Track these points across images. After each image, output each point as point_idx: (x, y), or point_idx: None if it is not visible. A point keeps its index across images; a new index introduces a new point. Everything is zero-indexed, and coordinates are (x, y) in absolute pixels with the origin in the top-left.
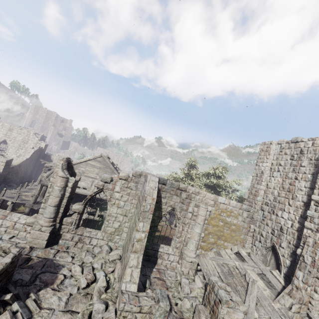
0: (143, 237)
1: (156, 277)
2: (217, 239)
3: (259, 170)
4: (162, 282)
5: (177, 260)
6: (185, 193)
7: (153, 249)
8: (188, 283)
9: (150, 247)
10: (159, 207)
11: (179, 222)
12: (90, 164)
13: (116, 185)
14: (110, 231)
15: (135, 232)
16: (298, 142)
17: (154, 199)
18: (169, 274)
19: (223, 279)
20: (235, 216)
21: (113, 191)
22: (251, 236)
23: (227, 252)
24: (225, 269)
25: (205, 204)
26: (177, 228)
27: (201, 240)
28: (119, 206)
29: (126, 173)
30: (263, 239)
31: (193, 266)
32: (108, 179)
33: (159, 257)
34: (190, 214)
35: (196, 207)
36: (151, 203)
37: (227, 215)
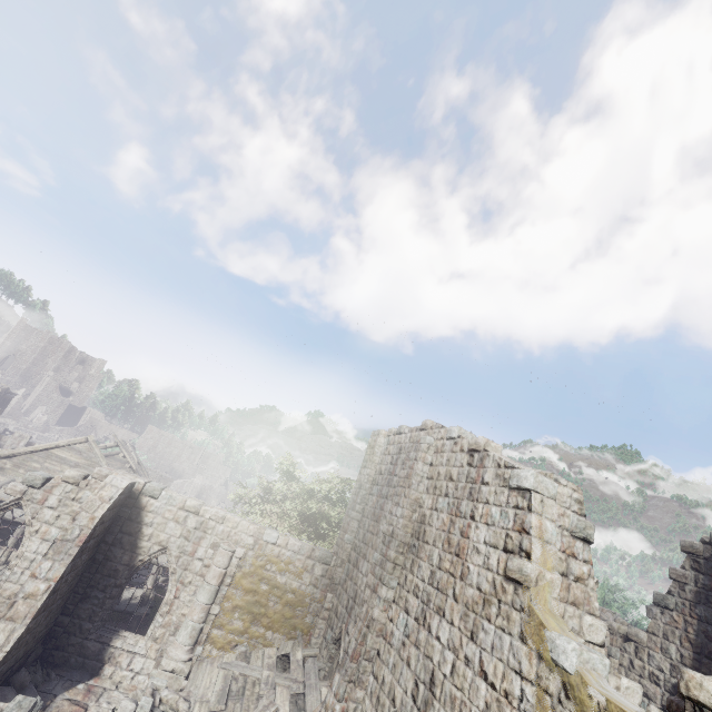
0: (42, 589)
1: (71, 700)
2: (250, 623)
3: (360, 482)
4: (78, 709)
5: (151, 671)
6: (195, 517)
7: (100, 640)
8: (131, 710)
9: (94, 636)
10: (133, 544)
11: (173, 580)
12: (57, 456)
13: (53, 493)
14: (10, 591)
15: (28, 579)
16: (401, 433)
17: (96, 519)
18: (111, 698)
19: (212, 703)
20: (296, 571)
21: (43, 505)
22: (326, 619)
23: (265, 653)
24: (235, 687)
25: (235, 542)
26: (168, 593)
27: (212, 622)
28: (47, 538)
29: (81, 472)
30: (336, 623)
31: (175, 683)
32: (38, 480)
33: (108, 661)
34: (198, 563)
35: (212, 548)
36: (86, 525)
37: (278, 569)
